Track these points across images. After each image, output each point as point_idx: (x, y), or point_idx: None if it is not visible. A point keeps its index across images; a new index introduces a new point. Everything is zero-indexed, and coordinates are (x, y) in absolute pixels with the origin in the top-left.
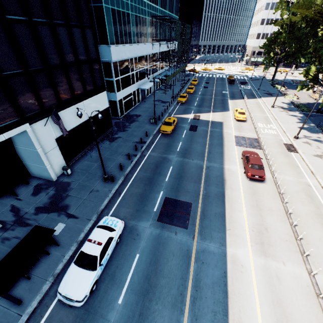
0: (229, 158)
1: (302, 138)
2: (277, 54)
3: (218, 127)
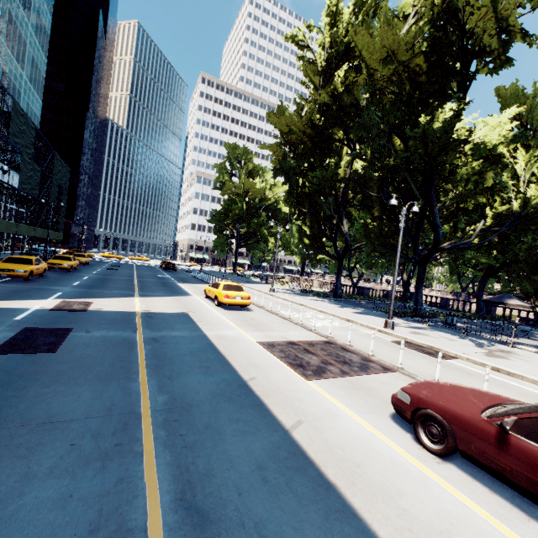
0: (400, 502)
1: (395, 326)
2: (231, 237)
3: (178, 325)
